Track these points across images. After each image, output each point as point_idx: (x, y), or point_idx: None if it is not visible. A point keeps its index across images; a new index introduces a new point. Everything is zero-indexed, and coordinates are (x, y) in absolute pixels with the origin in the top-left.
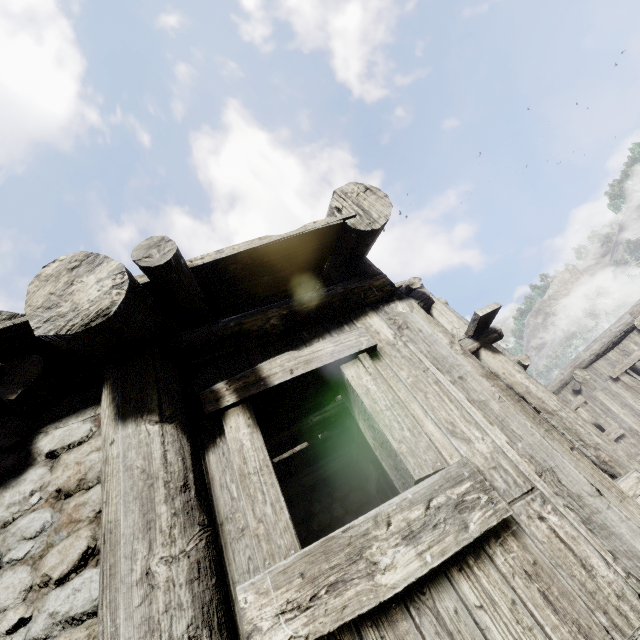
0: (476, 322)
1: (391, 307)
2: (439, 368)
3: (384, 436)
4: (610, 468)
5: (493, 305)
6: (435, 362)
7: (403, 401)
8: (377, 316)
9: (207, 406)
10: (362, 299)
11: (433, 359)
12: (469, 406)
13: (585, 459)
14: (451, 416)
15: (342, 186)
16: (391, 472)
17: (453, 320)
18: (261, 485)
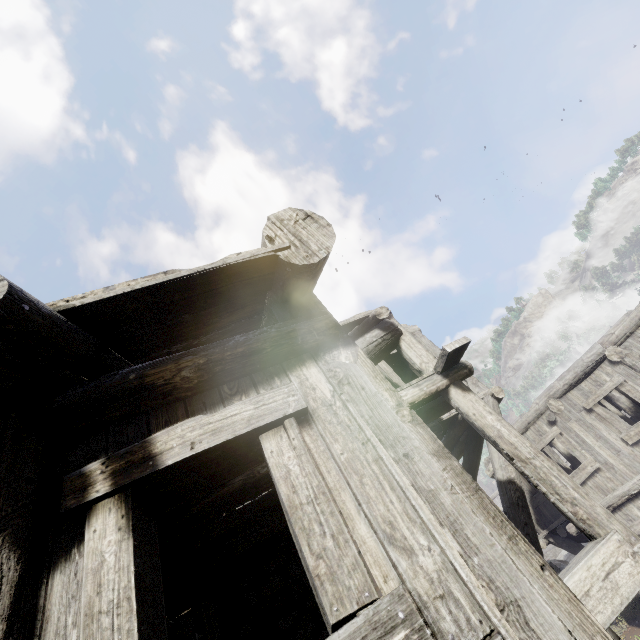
0: (444, 358)
1: (333, 355)
2: (381, 440)
3: (300, 545)
4: (589, 527)
5: (462, 340)
6: (377, 431)
7: (332, 488)
8: (316, 366)
9: (67, 499)
10: (299, 345)
11: (375, 427)
12: (415, 496)
13: (560, 584)
14: (391, 512)
15: (278, 212)
16: (313, 589)
17: (422, 353)
18: (112, 634)
